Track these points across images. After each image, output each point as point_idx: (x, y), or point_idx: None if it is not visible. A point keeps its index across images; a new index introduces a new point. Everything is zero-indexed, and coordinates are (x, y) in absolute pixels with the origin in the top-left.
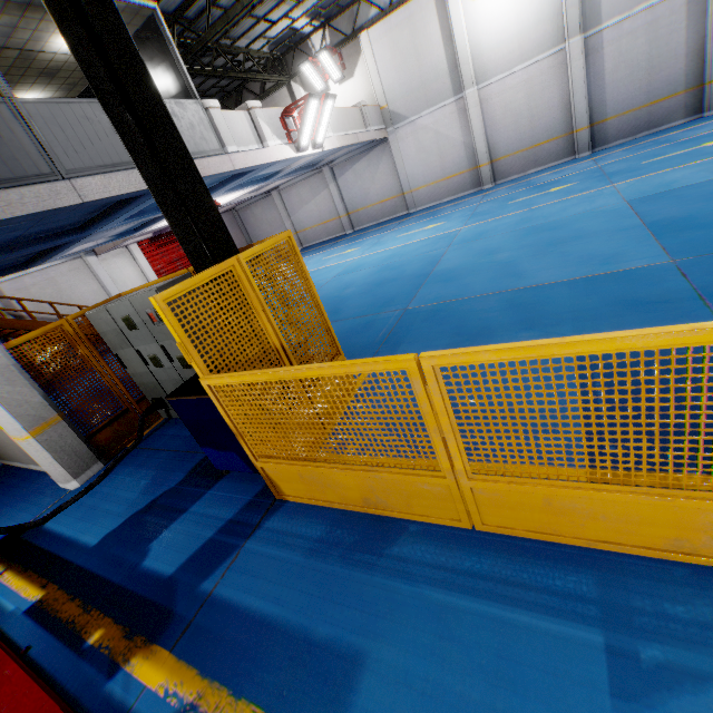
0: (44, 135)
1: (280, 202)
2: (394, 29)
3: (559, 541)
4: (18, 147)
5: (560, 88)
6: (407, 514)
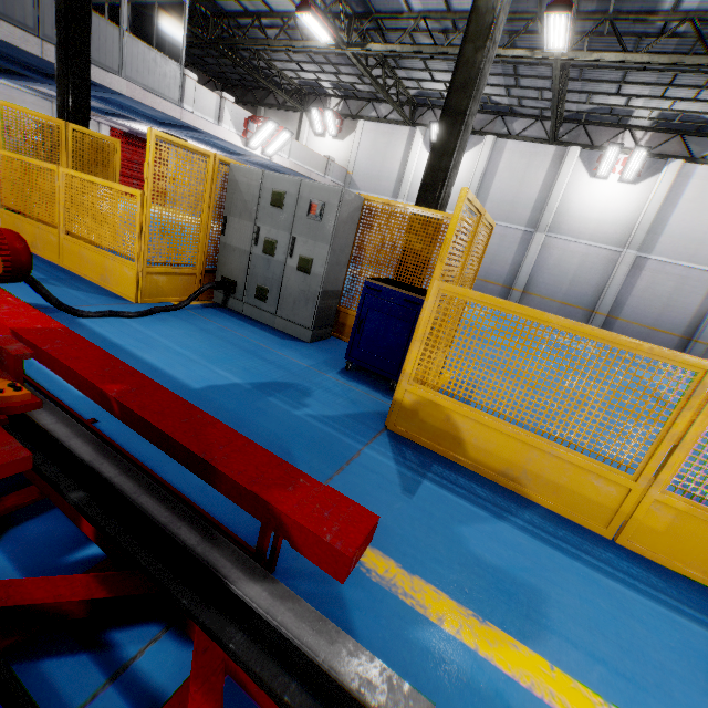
0: (45, 9)
1: None
2: (380, 132)
3: (79, 274)
4: (21, 3)
5: None
6: (44, 254)
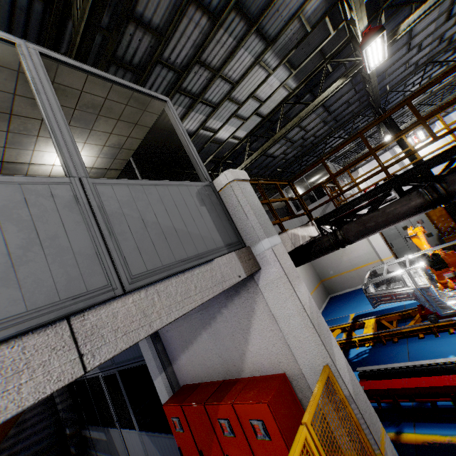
0: None
1: None
2: (373, 165)
3: None
4: None
5: None
6: None
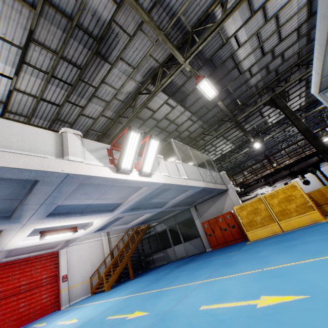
0: None
1: None
2: None
3: None
4: None
5: (317, 183)
6: None
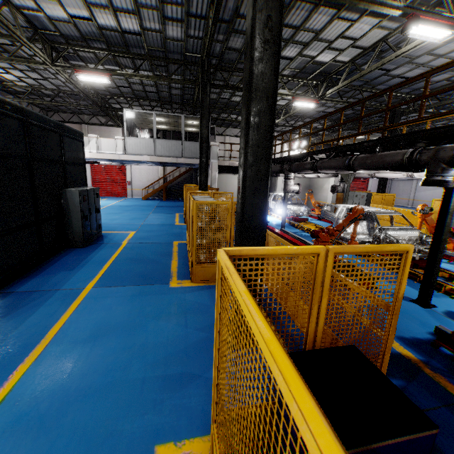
0: None
1: (414, 185)
2: None
3: None
4: None
5: None
6: None
